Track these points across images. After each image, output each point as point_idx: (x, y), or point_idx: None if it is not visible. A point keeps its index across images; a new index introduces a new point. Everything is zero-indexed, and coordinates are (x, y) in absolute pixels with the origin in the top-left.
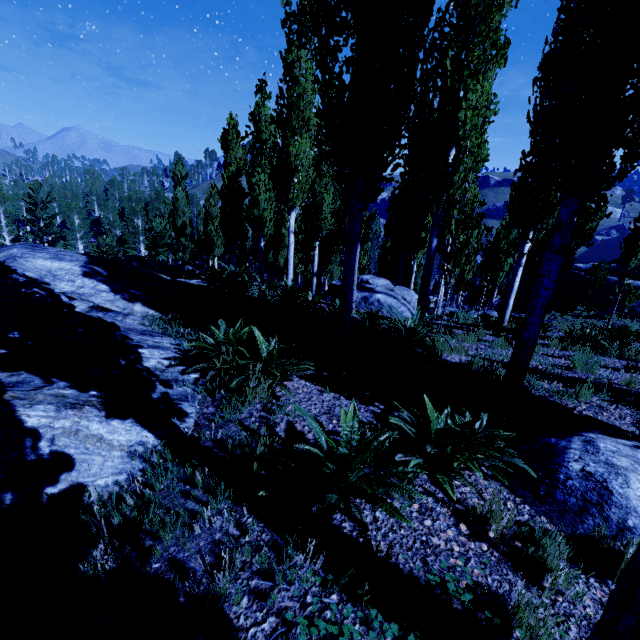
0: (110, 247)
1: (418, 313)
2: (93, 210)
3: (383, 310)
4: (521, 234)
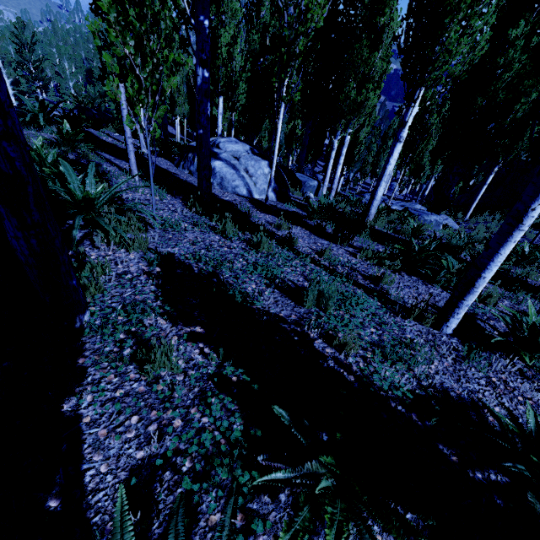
0: (86, 97)
1: (124, 181)
2: (93, 60)
3: (214, 181)
4: (407, 90)
